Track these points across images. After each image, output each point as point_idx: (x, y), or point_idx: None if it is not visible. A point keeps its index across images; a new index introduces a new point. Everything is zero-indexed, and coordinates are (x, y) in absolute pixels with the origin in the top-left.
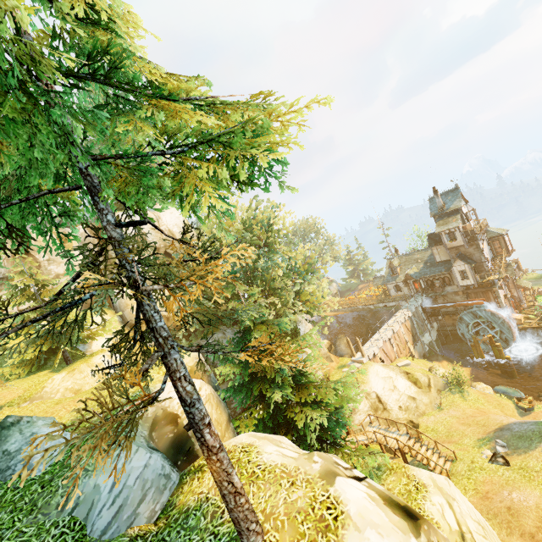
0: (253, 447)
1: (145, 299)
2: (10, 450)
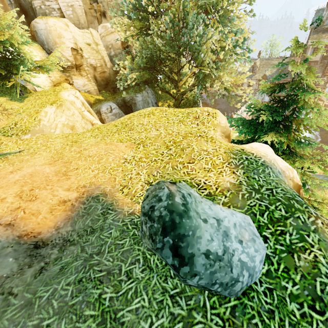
0: None
1: None
2: (213, 251)
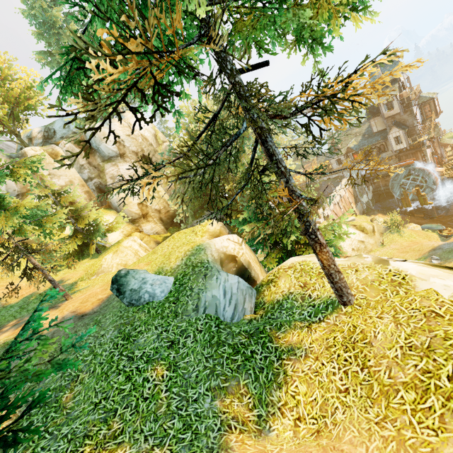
0: (307, 262)
1: (267, 137)
2: (134, 288)
